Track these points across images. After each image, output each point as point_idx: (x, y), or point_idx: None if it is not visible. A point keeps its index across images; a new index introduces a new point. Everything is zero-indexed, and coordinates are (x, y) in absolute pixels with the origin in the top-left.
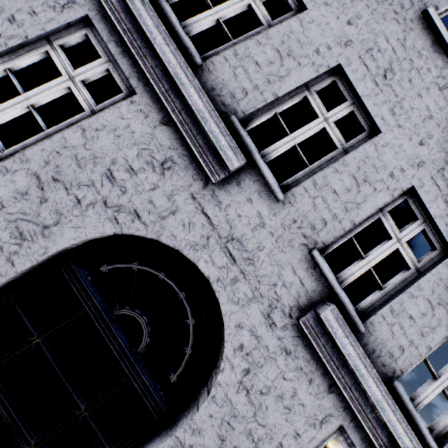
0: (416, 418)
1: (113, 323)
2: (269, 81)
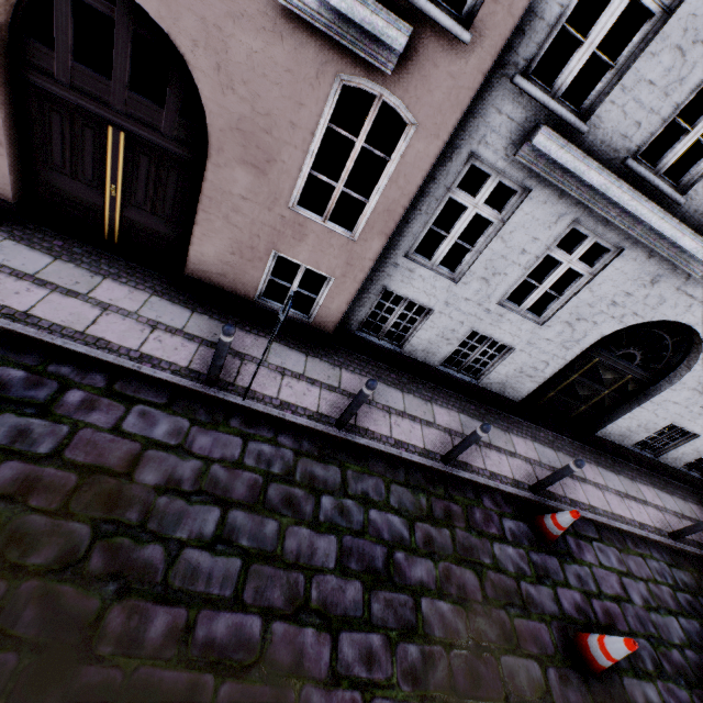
0: None
1: (617, 359)
2: None
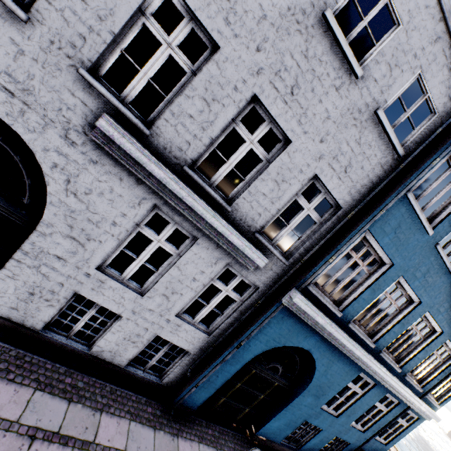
0: (206, 189)
1: None
2: None
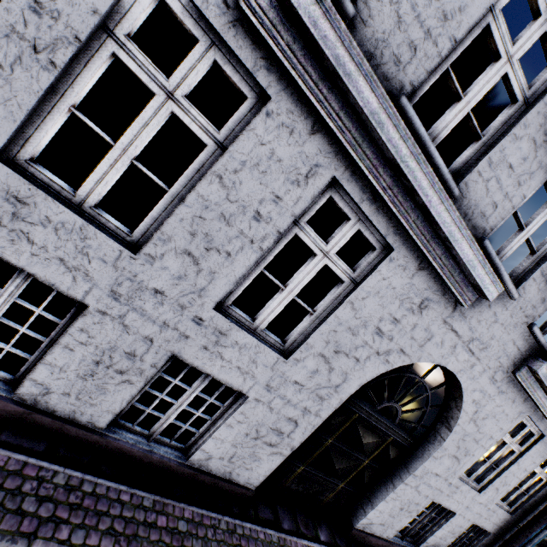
0: None
1: (379, 414)
2: (520, 183)
